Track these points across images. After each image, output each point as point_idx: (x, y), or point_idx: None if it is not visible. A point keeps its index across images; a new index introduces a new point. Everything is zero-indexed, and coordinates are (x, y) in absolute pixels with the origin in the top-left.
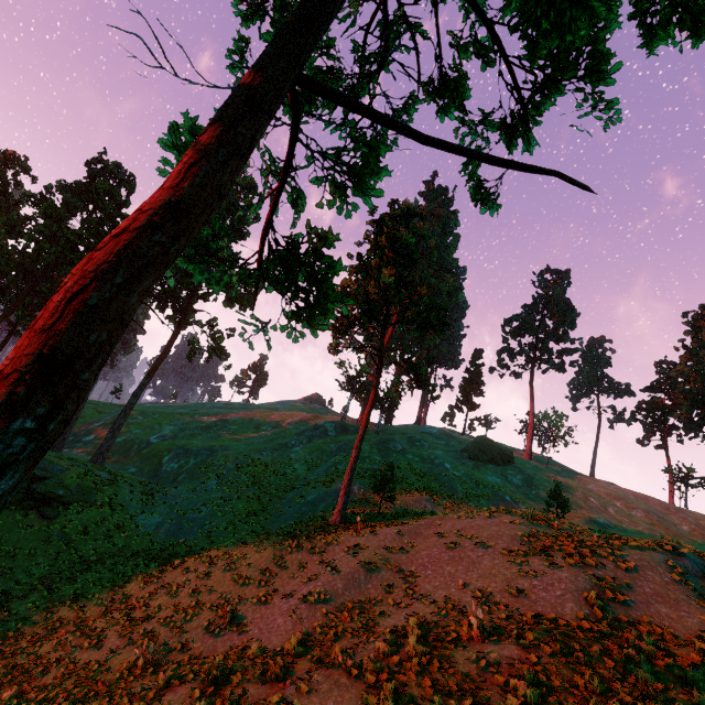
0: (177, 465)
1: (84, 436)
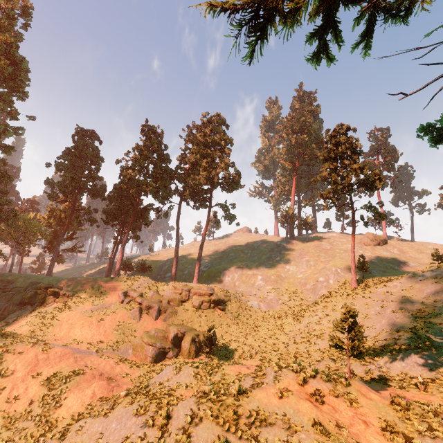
0: (230, 278)
1: (165, 274)
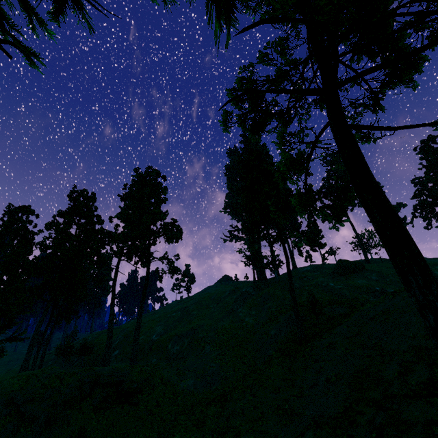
0: (178, 347)
1: (112, 353)
